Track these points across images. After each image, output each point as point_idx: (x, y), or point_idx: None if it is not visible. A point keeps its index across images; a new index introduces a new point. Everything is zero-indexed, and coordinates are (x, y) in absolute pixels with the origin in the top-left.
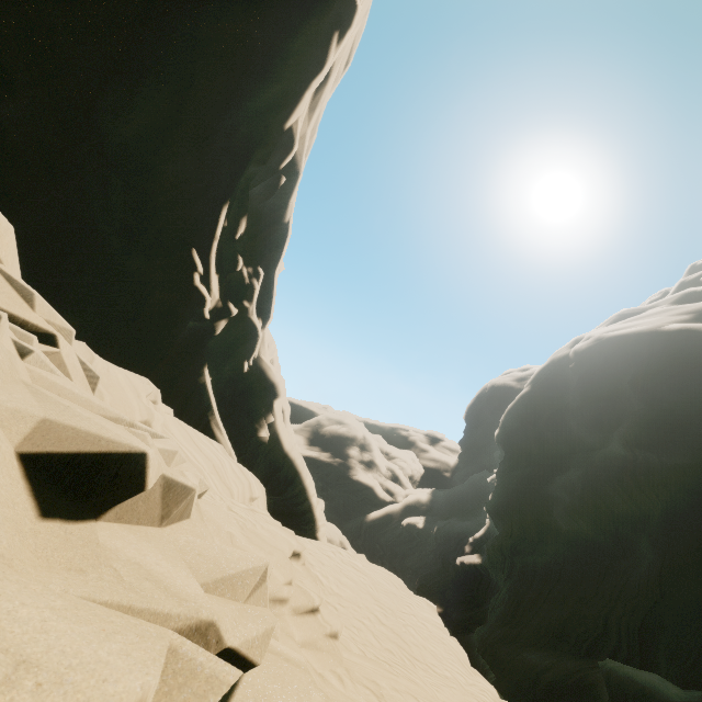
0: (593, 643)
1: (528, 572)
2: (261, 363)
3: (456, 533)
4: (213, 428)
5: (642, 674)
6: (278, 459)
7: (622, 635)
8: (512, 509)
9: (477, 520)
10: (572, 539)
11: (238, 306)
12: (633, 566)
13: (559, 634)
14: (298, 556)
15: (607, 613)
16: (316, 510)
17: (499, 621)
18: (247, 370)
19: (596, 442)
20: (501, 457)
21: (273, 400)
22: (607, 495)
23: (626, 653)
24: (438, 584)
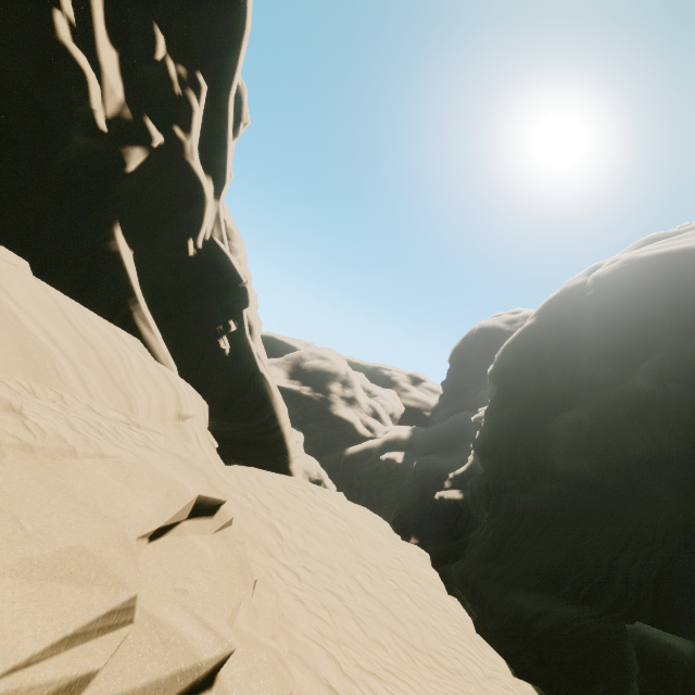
0: (594, 589)
1: (516, 510)
2: (215, 249)
3: (436, 469)
4: (137, 323)
5: (689, 646)
6: (242, 379)
7: (630, 584)
8: (503, 447)
9: (458, 457)
10: (570, 479)
11: (166, 134)
12: (647, 511)
13: (553, 577)
14: (208, 516)
15: (612, 559)
16: (289, 440)
17: (482, 558)
18: (193, 253)
19: (609, 378)
20: (492, 395)
21: (235, 304)
22: (622, 434)
23: (634, 603)
24: (415, 516)
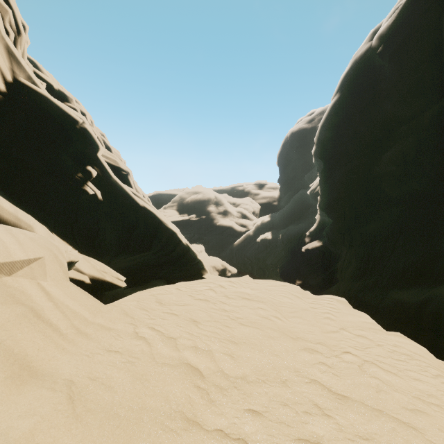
0: None
1: (368, 237)
2: (28, 92)
3: (296, 233)
4: None
5: None
6: (127, 217)
7: None
8: (342, 199)
9: (307, 221)
10: (404, 200)
11: None
12: None
13: (419, 272)
14: None
15: None
16: (189, 251)
17: (353, 277)
18: None
19: (415, 111)
20: (319, 169)
21: (85, 151)
22: None
23: None
24: (293, 267)
